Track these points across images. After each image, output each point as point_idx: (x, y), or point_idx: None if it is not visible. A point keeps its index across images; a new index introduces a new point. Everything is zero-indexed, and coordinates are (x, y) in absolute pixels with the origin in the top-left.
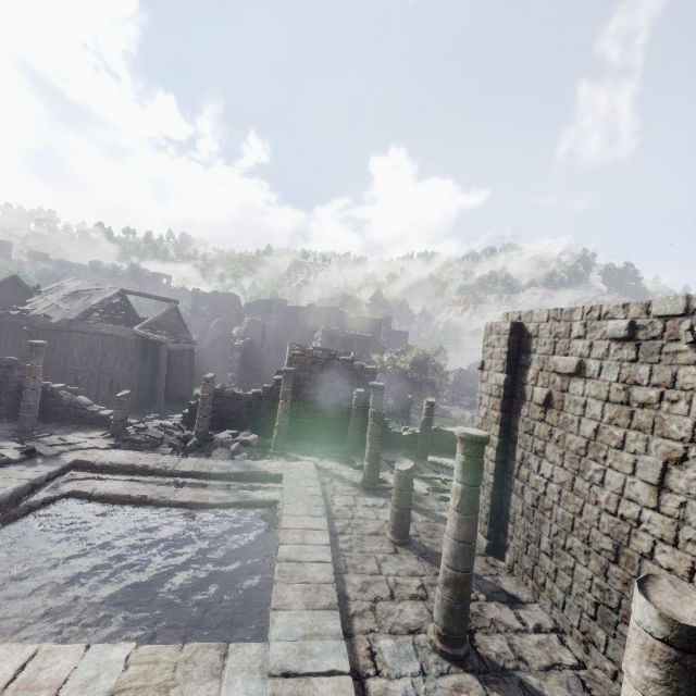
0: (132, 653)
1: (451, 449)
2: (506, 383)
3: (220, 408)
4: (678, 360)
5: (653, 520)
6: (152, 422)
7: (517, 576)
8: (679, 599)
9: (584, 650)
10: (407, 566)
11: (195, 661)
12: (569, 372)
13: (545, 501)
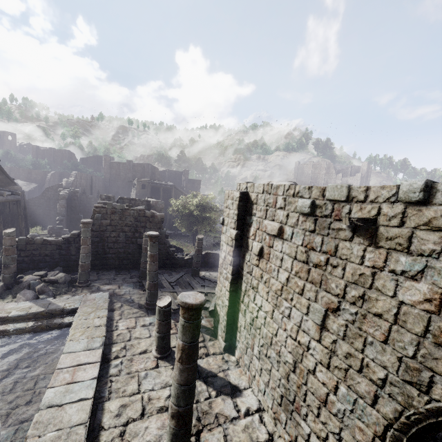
0: None
1: (218, 265)
2: (236, 237)
3: (32, 252)
4: (339, 236)
5: (316, 348)
6: None
7: (241, 367)
8: None
9: (274, 424)
10: (162, 378)
11: None
12: (273, 234)
13: (257, 323)
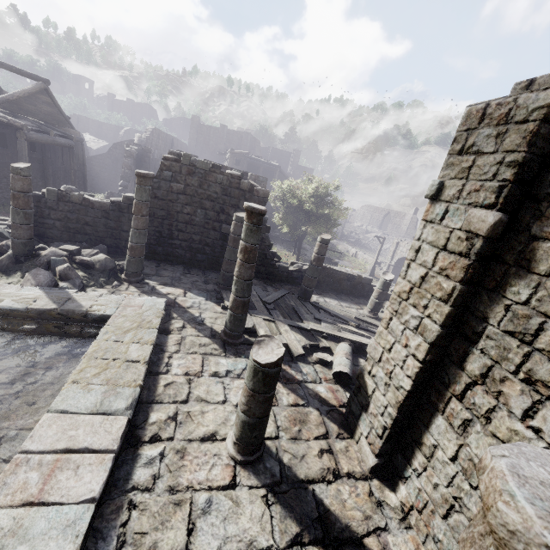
0: None
1: (337, 289)
2: (494, 230)
3: (66, 215)
4: None
5: None
6: None
7: (414, 531)
8: None
9: None
10: (242, 524)
11: None
12: None
13: None
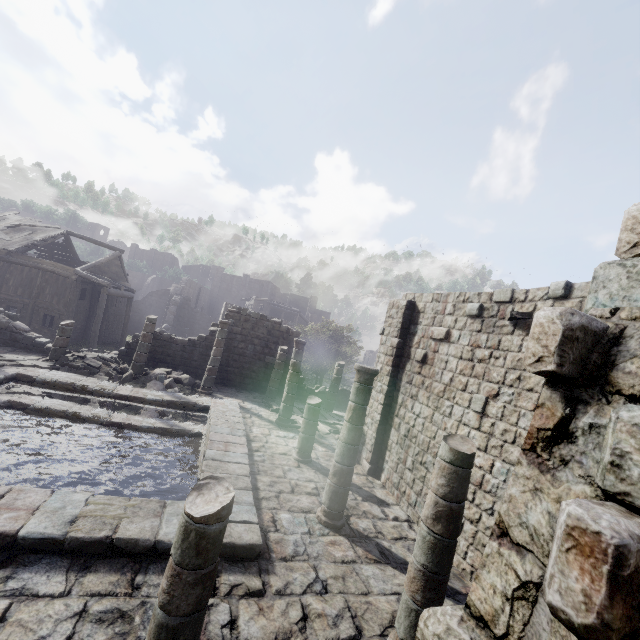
0: (90, 497)
1: None
2: (398, 345)
3: (156, 349)
4: (503, 331)
5: (475, 436)
6: (91, 353)
7: (387, 490)
8: (462, 443)
9: None
10: (306, 475)
11: (140, 507)
12: (440, 338)
13: (413, 431)
